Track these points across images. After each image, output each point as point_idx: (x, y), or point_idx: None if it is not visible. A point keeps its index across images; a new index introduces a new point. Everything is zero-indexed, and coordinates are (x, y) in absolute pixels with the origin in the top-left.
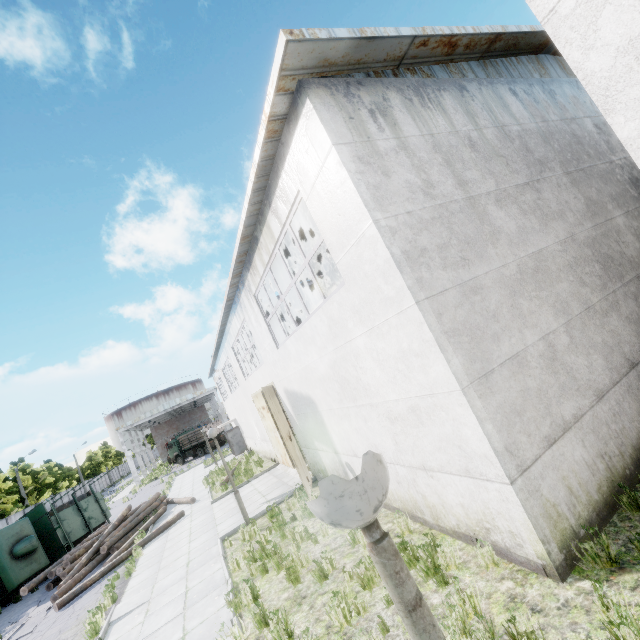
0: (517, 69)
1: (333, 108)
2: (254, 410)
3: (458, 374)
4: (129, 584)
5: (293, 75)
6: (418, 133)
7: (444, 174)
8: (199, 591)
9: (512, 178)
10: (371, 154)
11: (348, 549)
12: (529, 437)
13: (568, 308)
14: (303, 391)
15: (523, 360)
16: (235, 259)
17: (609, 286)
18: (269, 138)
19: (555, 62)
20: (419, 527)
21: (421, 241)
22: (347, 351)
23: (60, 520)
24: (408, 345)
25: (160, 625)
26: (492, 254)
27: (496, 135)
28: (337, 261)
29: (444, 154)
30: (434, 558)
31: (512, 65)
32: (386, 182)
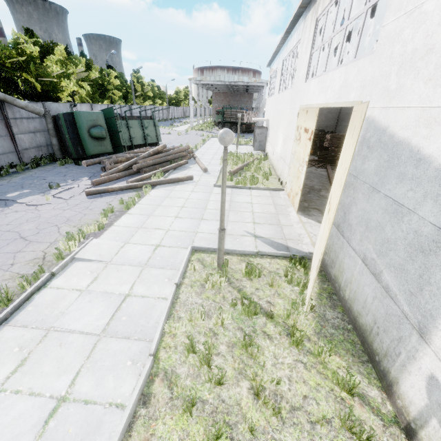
0: None
1: None
2: (292, 124)
3: None
4: (120, 219)
5: None
6: None
7: None
8: (131, 315)
9: None
10: None
11: None
12: None
13: None
14: None
15: None
16: None
17: None
18: None
19: None
20: None
21: None
22: None
23: (128, 126)
24: None
25: (76, 326)
26: None
27: None
28: None
29: None
30: None
31: None
32: None
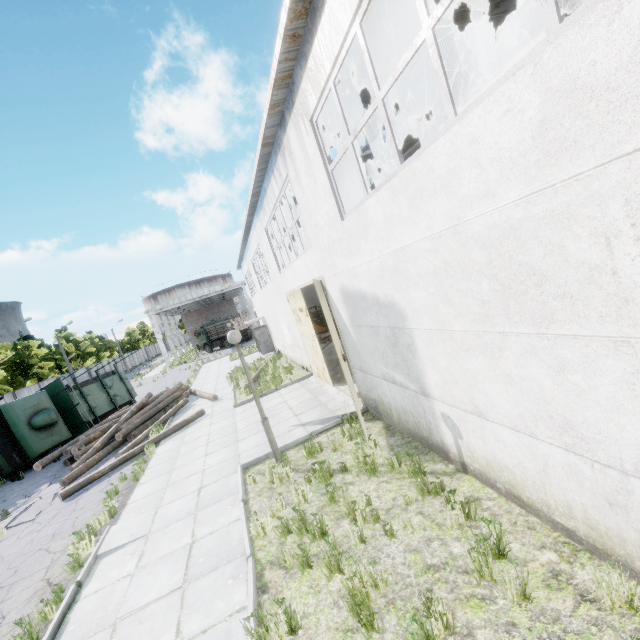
0: None
1: None
2: (287, 311)
3: None
4: (133, 494)
5: None
6: None
7: None
8: (207, 552)
9: None
10: None
11: (466, 583)
12: None
13: None
14: (380, 292)
15: None
16: (284, 22)
17: None
18: None
19: None
20: None
21: None
22: (595, 190)
23: (84, 395)
24: None
25: (149, 598)
26: None
27: None
28: None
29: None
30: None
31: None
32: None
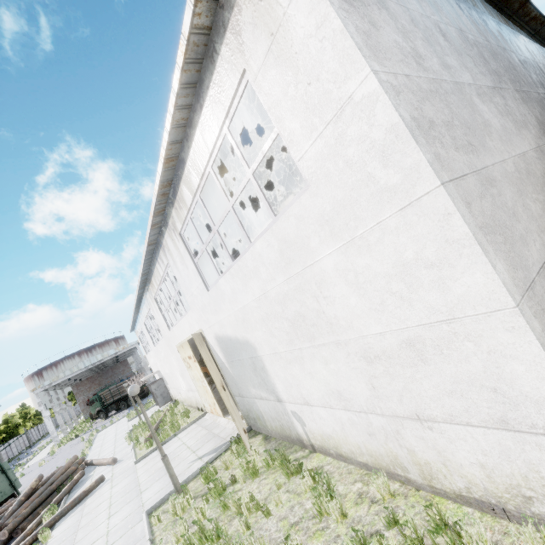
0: None
1: None
2: (179, 360)
3: (507, 284)
4: None
5: None
6: (394, 0)
7: (428, 50)
8: None
9: (482, 78)
10: None
11: (313, 524)
12: None
13: None
14: (239, 335)
15: None
16: (157, 190)
17: None
18: None
19: (479, 0)
20: (400, 487)
21: (427, 111)
22: (306, 279)
23: None
24: (415, 253)
25: None
26: (491, 146)
27: (458, 35)
28: (300, 156)
29: (423, 31)
30: (455, 544)
31: None
32: (375, 33)
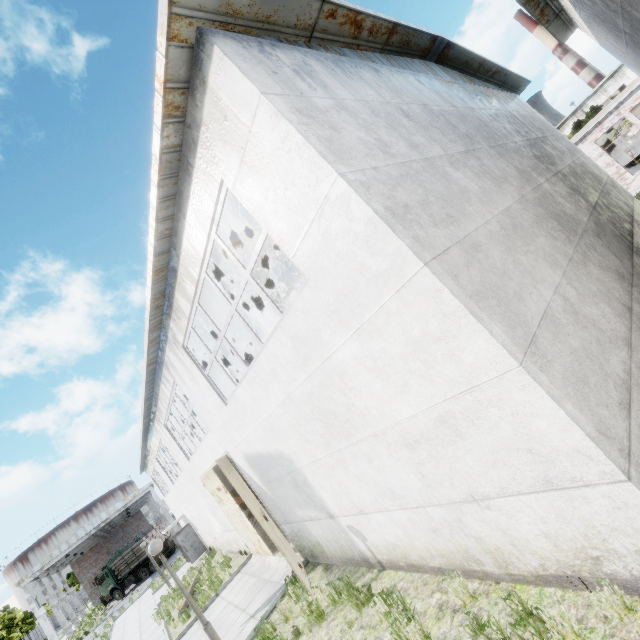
0: (414, 66)
1: (250, 60)
2: (207, 496)
3: (507, 346)
4: None
5: (189, 17)
6: (352, 98)
7: (393, 136)
8: None
9: (453, 146)
10: (310, 108)
11: None
12: (608, 408)
13: (557, 261)
14: (271, 449)
15: (554, 318)
16: (149, 304)
17: (572, 239)
18: (169, 117)
19: (439, 68)
20: (480, 585)
21: (400, 197)
22: (327, 373)
23: None
24: (421, 330)
25: None
26: (471, 211)
27: (422, 111)
28: (293, 253)
29: (385, 119)
30: (541, 633)
31: (409, 63)
32: (337, 137)
